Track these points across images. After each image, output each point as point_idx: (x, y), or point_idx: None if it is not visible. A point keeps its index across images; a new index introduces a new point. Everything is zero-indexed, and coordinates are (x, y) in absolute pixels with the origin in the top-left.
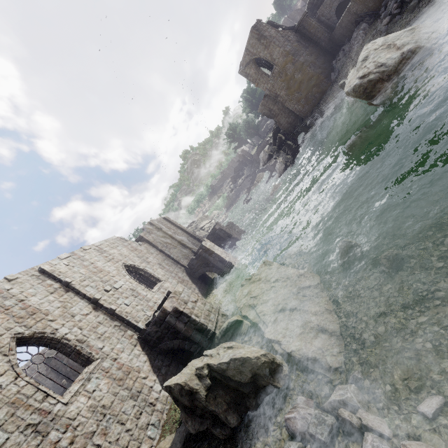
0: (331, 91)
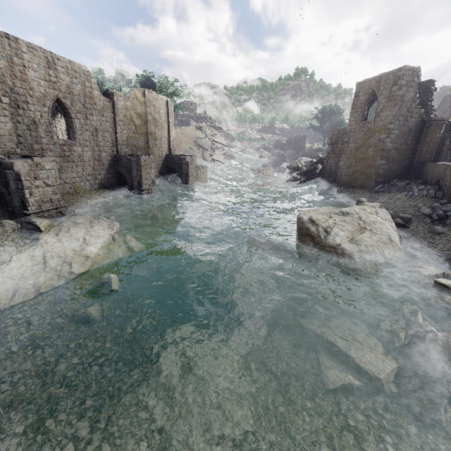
0: (361, 194)
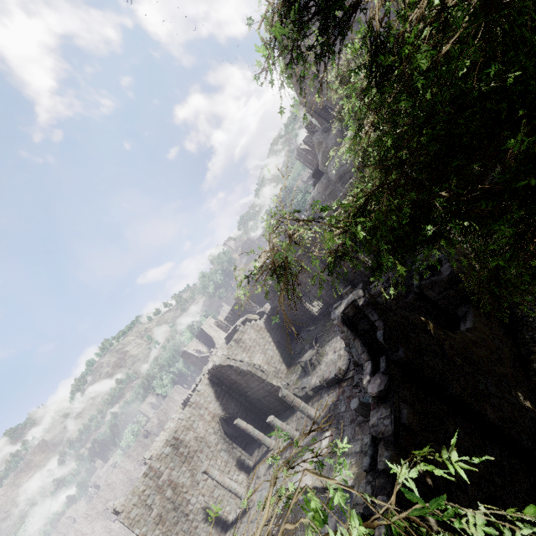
0: None
